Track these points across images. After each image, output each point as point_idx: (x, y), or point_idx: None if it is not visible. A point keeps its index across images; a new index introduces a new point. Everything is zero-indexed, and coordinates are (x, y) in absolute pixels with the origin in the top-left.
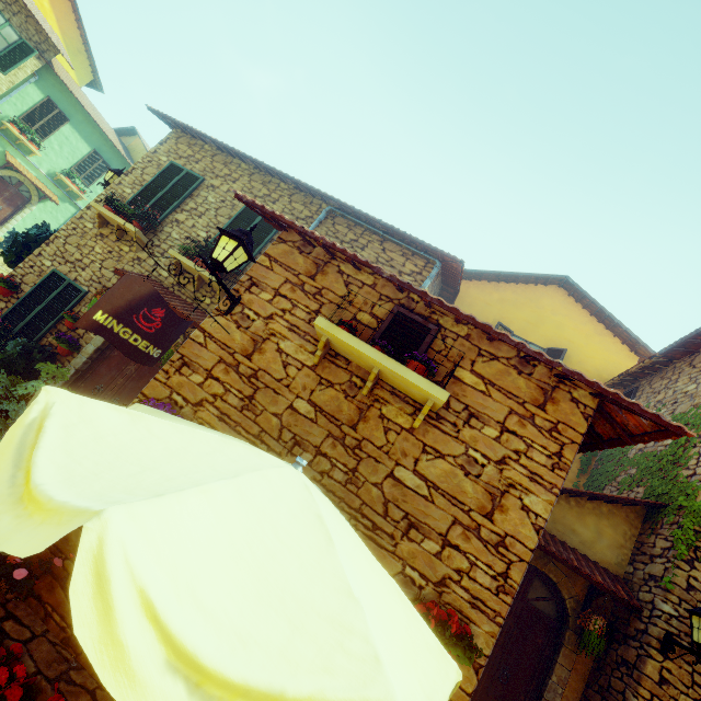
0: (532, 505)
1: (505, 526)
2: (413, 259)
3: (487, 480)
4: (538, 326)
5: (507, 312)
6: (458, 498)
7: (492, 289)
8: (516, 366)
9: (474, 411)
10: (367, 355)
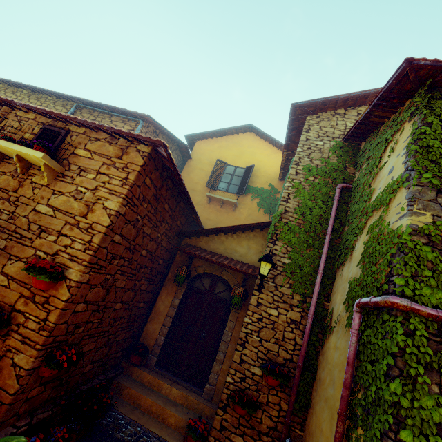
0: (109, 205)
1: (93, 219)
2: (129, 123)
3: (86, 199)
4: (241, 157)
5: (223, 153)
6: (69, 212)
7: (214, 142)
8: (109, 141)
9: (84, 168)
10: (2, 145)
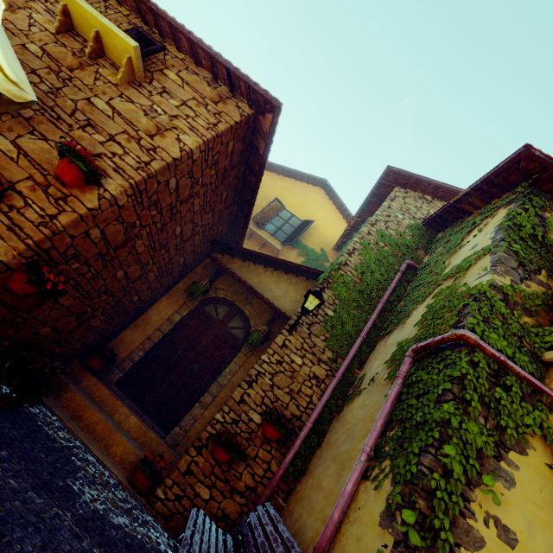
0: (185, 140)
1: (160, 143)
2: None
3: (160, 121)
4: (302, 208)
5: (285, 195)
6: (133, 123)
7: (279, 179)
8: (208, 82)
9: (168, 91)
10: (87, 10)
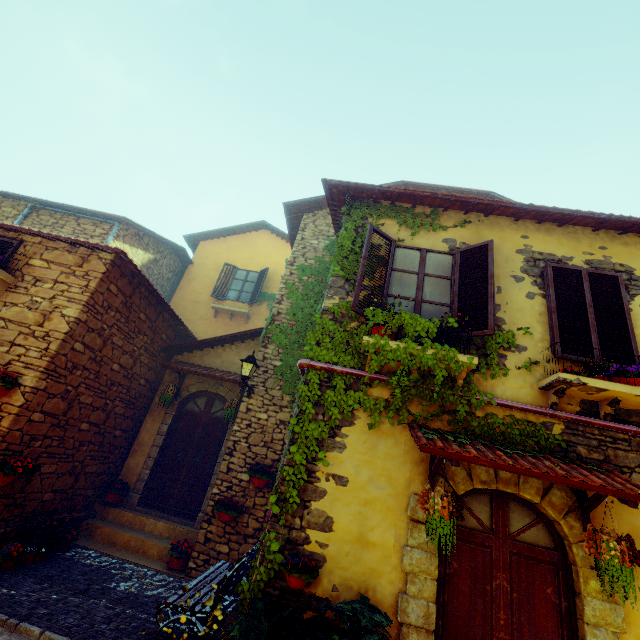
0: (68, 313)
1: (50, 327)
2: (101, 225)
3: (43, 309)
4: (254, 259)
5: (233, 255)
6: (24, 322)
7: (221, 243)
8: (69, 250)
9: (40, 278)
10: None
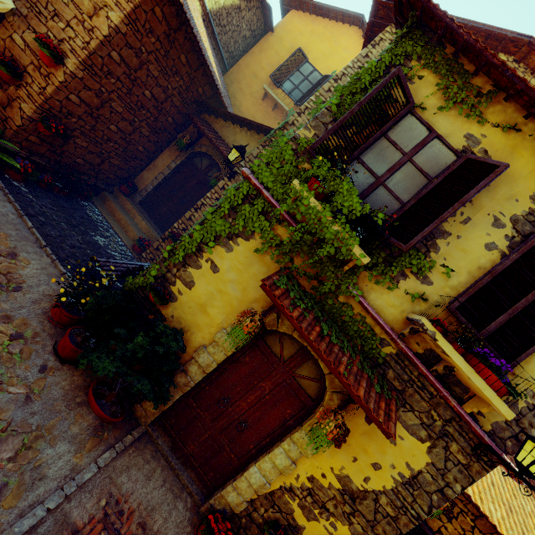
0: (112, 17)
1: (96, 23)
2: None
3: (96, 1)
4: (328, 58)
5: (312, 43)
6: (80, 7)
7: (310, 21)
8: None
9: None
10: None
